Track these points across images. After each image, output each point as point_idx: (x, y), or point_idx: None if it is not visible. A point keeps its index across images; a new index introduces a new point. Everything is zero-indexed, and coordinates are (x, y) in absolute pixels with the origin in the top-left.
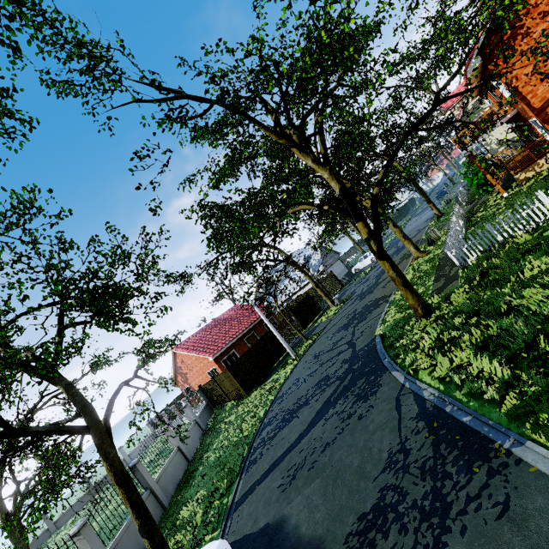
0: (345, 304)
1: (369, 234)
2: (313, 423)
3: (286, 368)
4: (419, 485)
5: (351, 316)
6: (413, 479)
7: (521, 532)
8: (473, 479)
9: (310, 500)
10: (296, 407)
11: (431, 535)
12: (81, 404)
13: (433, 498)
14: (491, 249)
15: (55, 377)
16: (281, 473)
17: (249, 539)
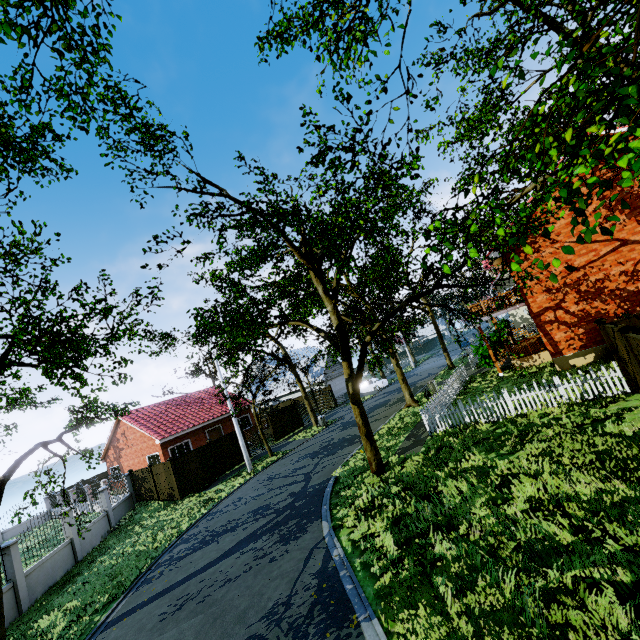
0: (328, 427)
1: (350, 376)
2: (228, 553)
3: (236, 481)
4: (280, 639)
5: (324, 445)
6: (280, 632)
7: None
8: None
9: (183, 635)
10: (222, 529)
11: None
12: None
13: None
14: (458, 426)
15: None
16: (170, 601)
17: None
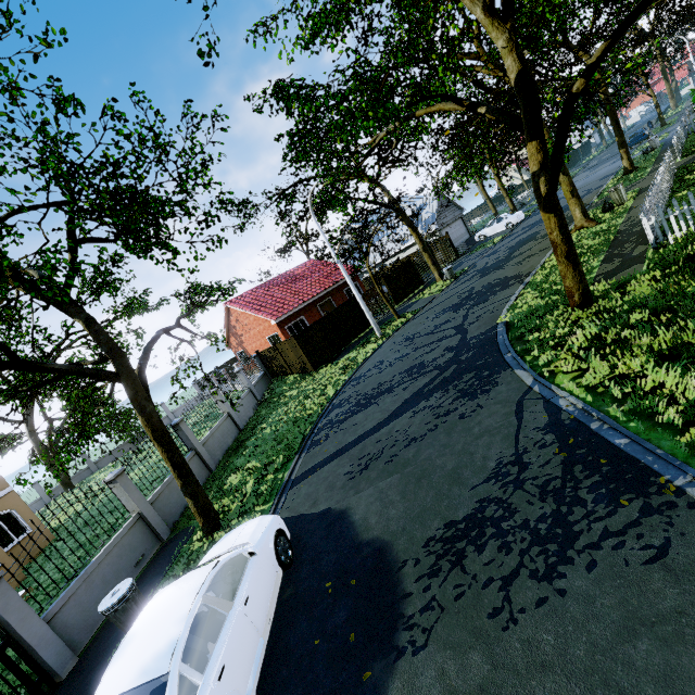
0: (458, 279)
1: (542, 165)
2: (397, 413)
3: (368, 347)
4: (536, 506)
5: (464, 296)
6: (528, 497)
7: (681, 585)
8: (618, 513)
9: (385, 495)
10: (376, 392)
11: (544, 562)
12: (107, 346)
13: (553, 523)
14: None
15: (70, 307)
16: (350, 461)
17: (305, 519)
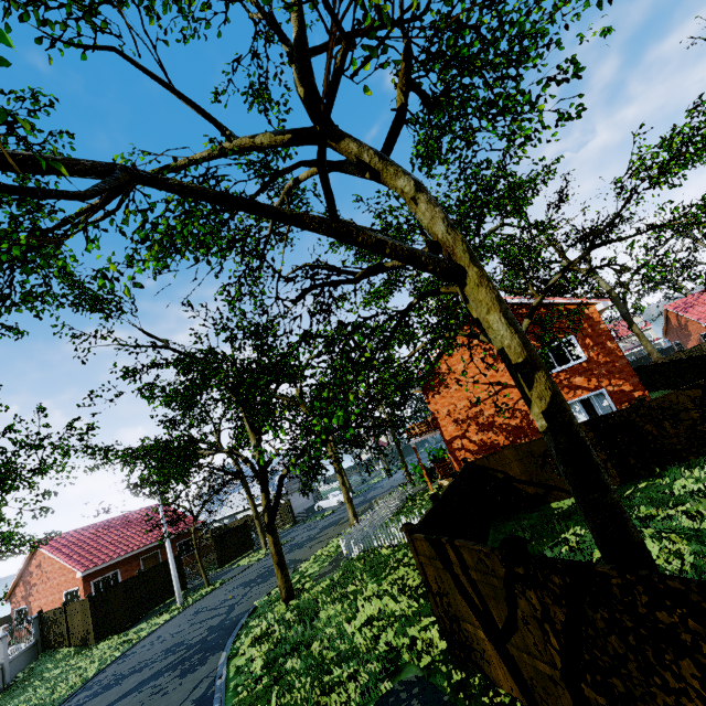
0: None
1: (266, 506)
2: (128, 693)
3: (162, 617)
4: None
5: (262, 572)
6: None
7: None
8: None
9: None
10: (130, 671)
11: None
12: None
13: None
14: (369, 550)
15: None
16: None
17: None
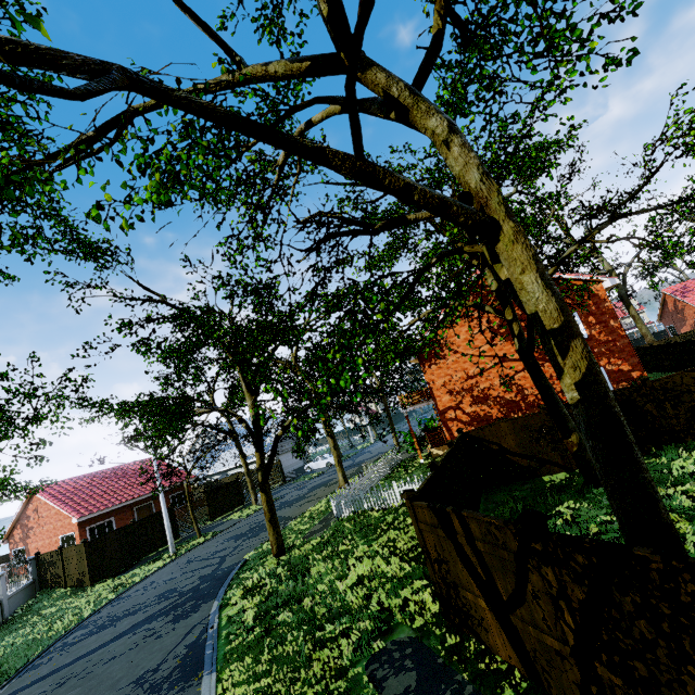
0: None
1: (260, 466)
2: (122, 635)
3: (155, 564)
4: None
5: (253, 526)
6: (141, 691)
7: None
8: (169, 693)
9: None
10: (124, 614)
11: None
12: None
13: None
14: (359, 512)
15: None
16: (53, 680)
17: None
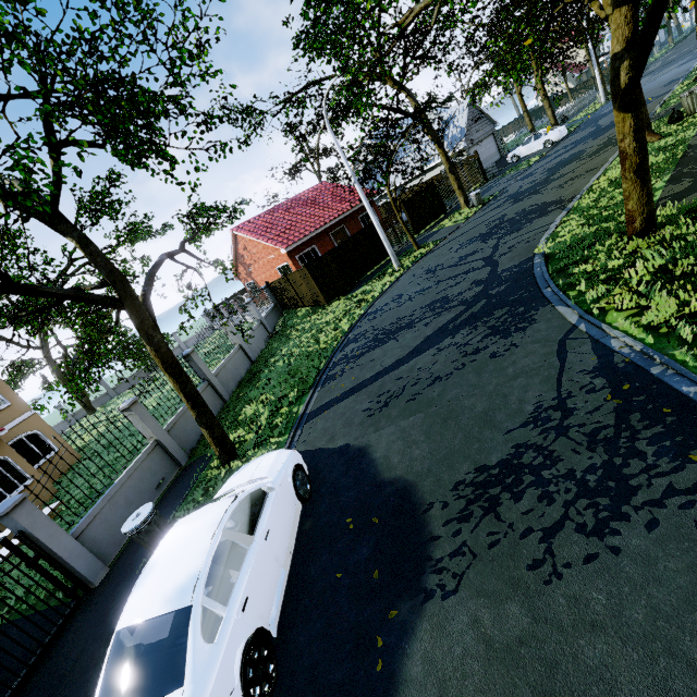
0: (486, 206)
1: (628, 43)
2: (419, 350)
3: (384, 280)
4: (583, 455)
5: (494, 224)
6: (574, 445)
7: None
8: (687, 470)
9: (408, 434)
10: (395, 327)
11: (593, 516)
12: (105, 269)
13: (605, 475)
14: None
15: (60, 224)
16: (369, 397)
17: (323, 454)
